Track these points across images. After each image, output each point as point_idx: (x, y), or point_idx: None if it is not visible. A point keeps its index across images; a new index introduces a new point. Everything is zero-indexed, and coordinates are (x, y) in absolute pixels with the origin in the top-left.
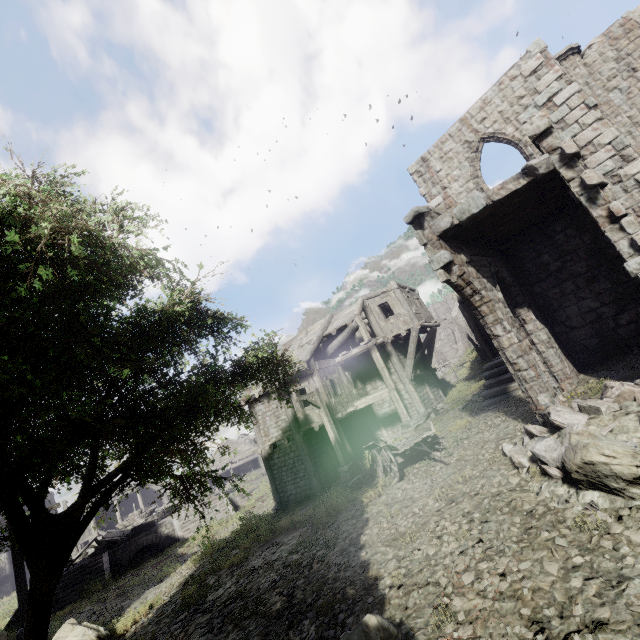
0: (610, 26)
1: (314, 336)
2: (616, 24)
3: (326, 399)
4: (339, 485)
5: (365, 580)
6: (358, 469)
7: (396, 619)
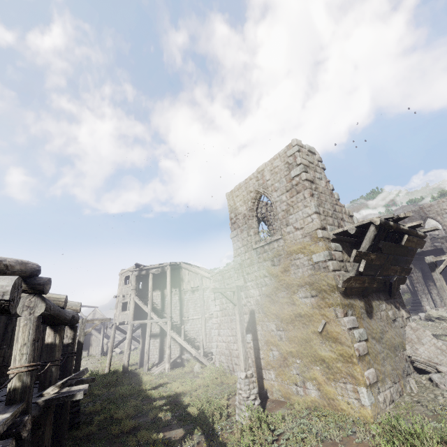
0: None
1: None
2: None
3: None
4: None
5: None
6: None
7: None
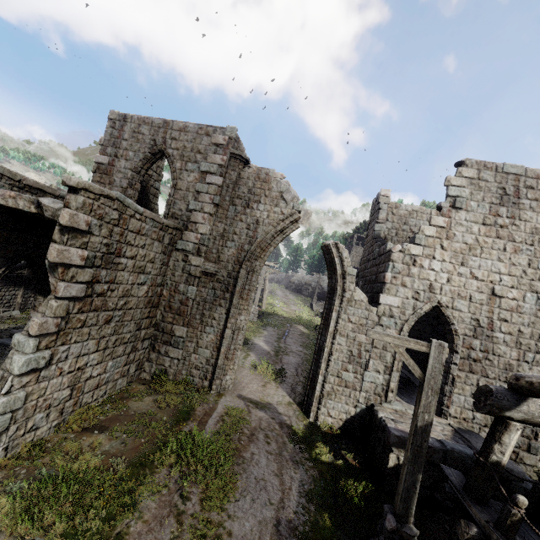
0: (264, 168)
1: None
2: (266, 170)
3: None
4: None
5: None
6: None
7: None
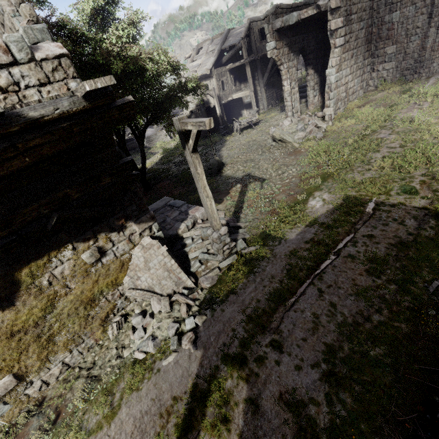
0: None
1: (216, 49)
2: None
3: (218, 93)
4: (218, 133)
5: (219, 157)
6: (228, 128)
7: (223, 162)
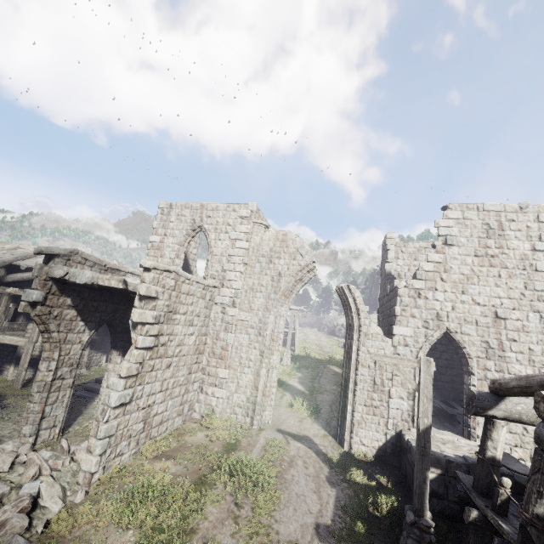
0: (281, 230)
1: None
2: (283, 232)
3: None
4: None
5: None
6: None
7: None
